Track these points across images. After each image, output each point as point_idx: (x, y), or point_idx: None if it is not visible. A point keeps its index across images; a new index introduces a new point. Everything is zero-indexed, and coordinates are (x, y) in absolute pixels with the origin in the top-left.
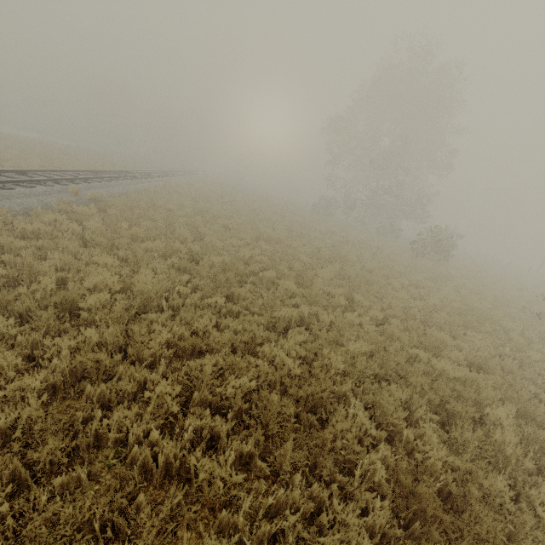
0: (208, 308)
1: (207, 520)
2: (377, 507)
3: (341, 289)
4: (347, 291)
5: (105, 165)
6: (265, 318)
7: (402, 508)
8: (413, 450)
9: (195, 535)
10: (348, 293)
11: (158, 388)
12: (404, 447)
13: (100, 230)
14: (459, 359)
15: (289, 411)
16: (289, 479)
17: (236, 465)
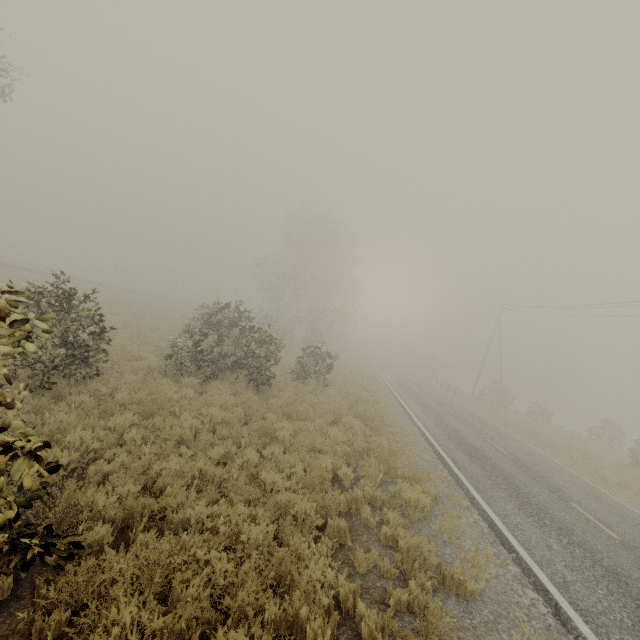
0: None
1: None
2: None
3: None
4: None
5: None
6: None
7: None
8: None
9: None
10: None
11: None
12: None
13: None
14: None
15: None
16: None
17: None
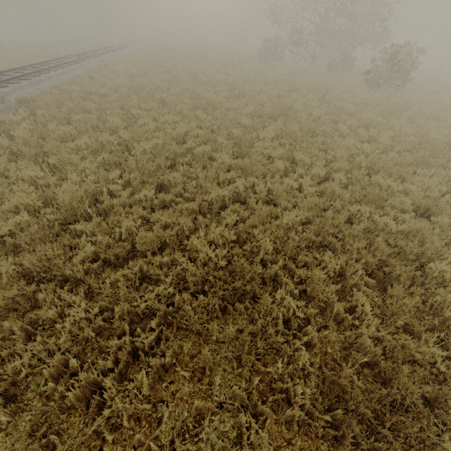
0: (138, 204)
1: (132, 431)
2: (299, 394)
3: (280, 150)
4: (286, 152)
5: (38, 57)
6: (196, 203)
7: (325, 389)
8: (344, 321)
9: (120, 448)
10: (289, 153)
11: (68, 319)
12: (335, 316)
13: (23, 139)
14: (405, 205)
15: (216, 305)
16: (213, 378)
17: (160, 372)
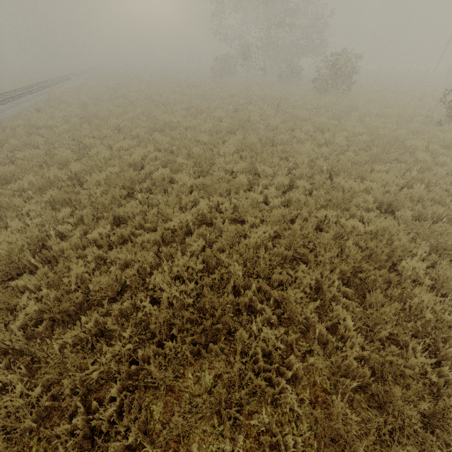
0: (93, 243)
1: None
2: (291, 446)
3: (242, 164)
4: (248, 165)
5: None
6: (158, 233)
7: (319, 432)
8: (328, 342)
9: None
10: (251, 165)
11: None
12: (318, 337)
13: None
14: (368, 204)
15: (187, 352)
16: (190, 448)
17: None
